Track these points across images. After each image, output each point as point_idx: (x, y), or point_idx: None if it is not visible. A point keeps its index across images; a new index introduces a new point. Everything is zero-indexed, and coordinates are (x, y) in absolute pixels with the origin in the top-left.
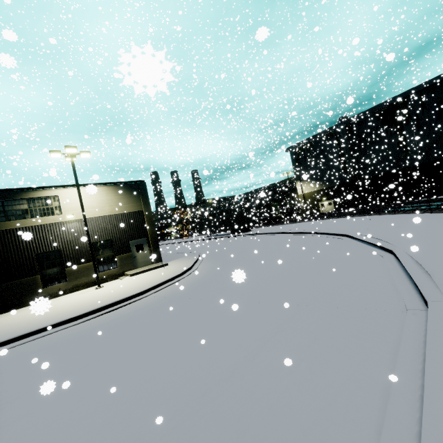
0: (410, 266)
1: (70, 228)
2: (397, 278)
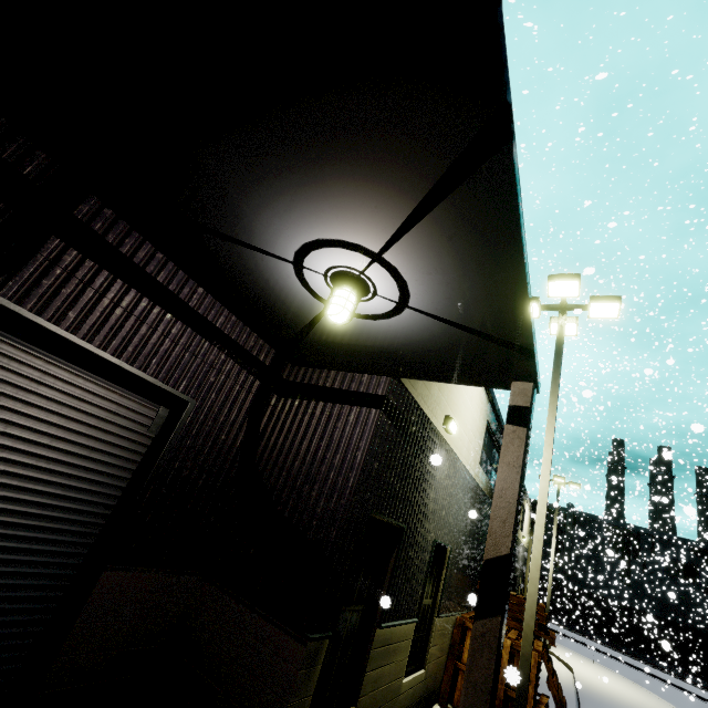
0: None
1: (520, 552)
2: None
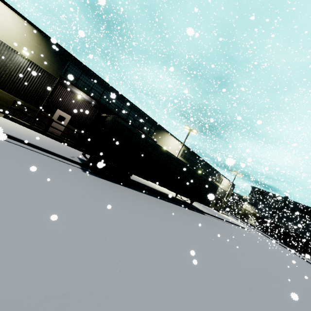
0: None
1: (219, 189)
2: None
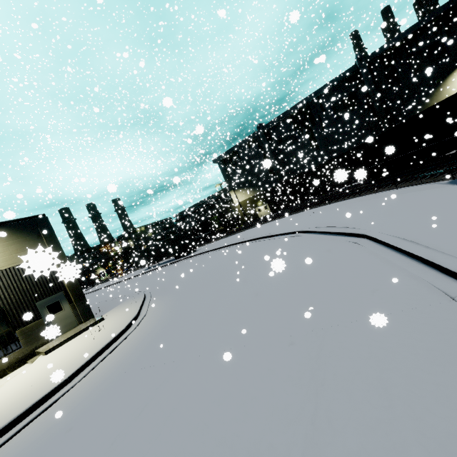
0: (402, 244)
1: None
2: (398, 261)
